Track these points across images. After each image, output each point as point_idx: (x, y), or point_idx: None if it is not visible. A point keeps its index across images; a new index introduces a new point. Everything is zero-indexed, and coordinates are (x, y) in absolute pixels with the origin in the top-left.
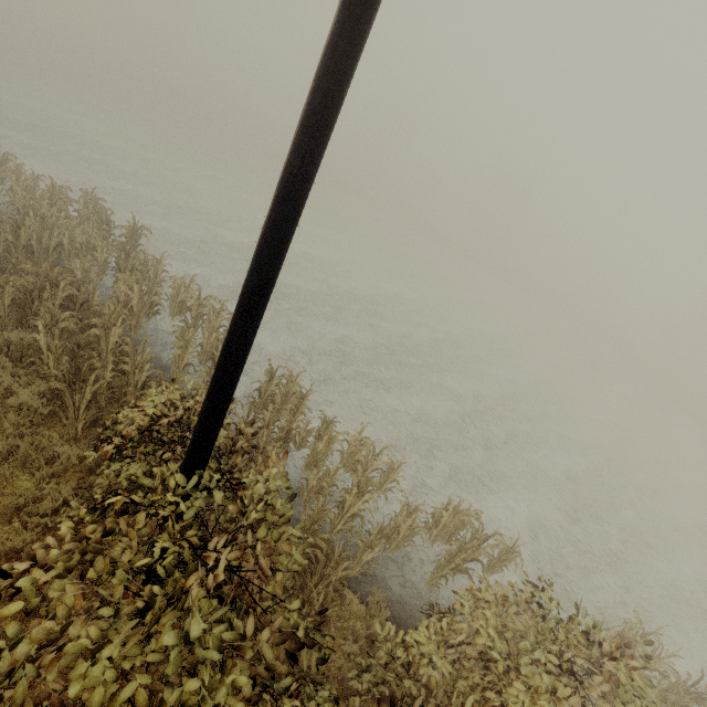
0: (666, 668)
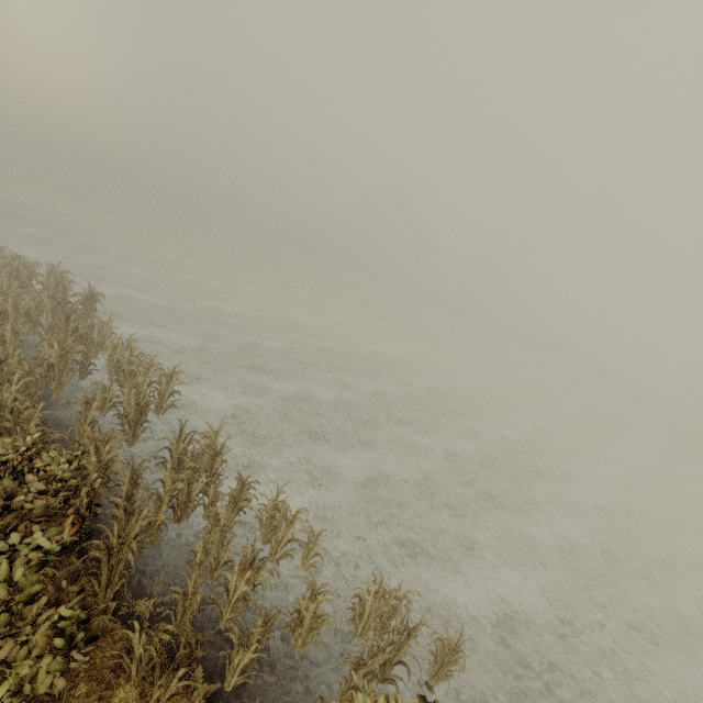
0: None
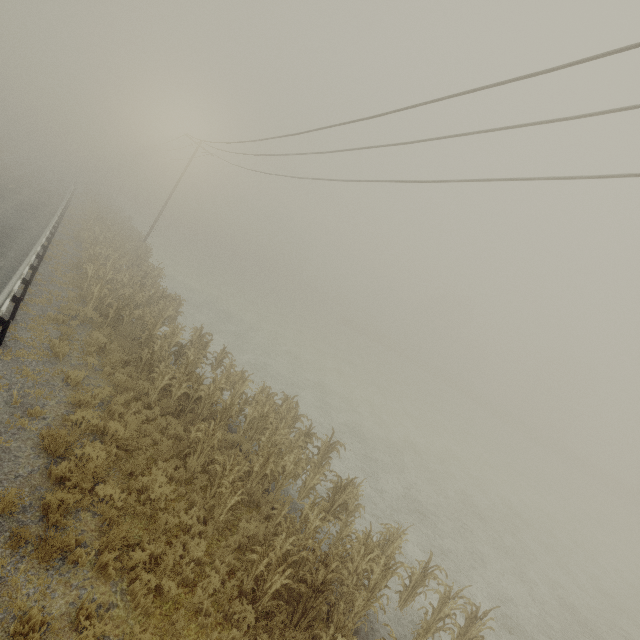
0: None
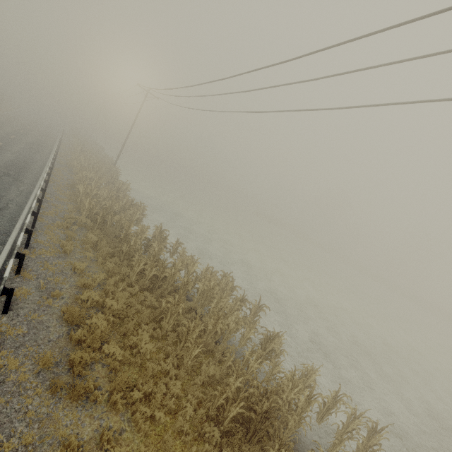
0: None
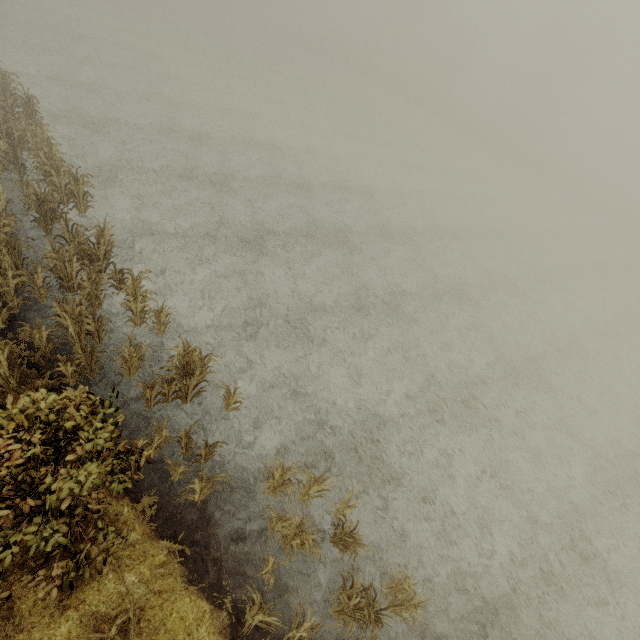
0: (348, 515)
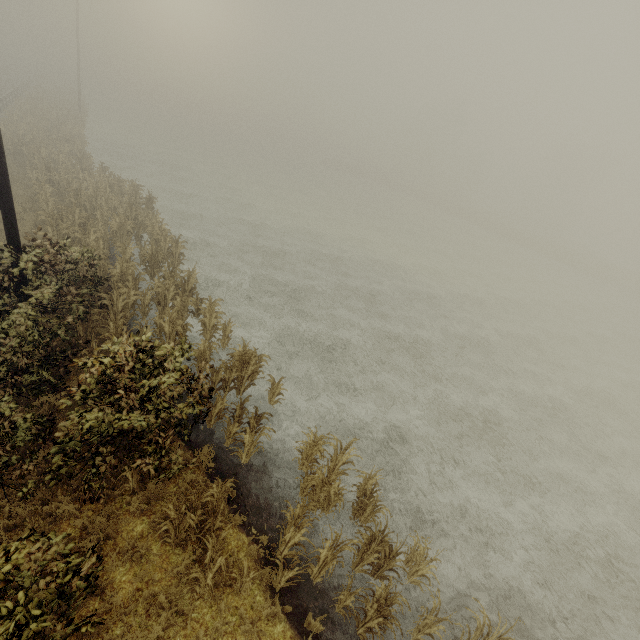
0: (369, 486)
